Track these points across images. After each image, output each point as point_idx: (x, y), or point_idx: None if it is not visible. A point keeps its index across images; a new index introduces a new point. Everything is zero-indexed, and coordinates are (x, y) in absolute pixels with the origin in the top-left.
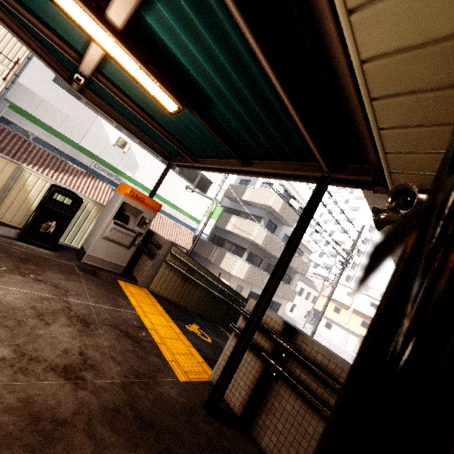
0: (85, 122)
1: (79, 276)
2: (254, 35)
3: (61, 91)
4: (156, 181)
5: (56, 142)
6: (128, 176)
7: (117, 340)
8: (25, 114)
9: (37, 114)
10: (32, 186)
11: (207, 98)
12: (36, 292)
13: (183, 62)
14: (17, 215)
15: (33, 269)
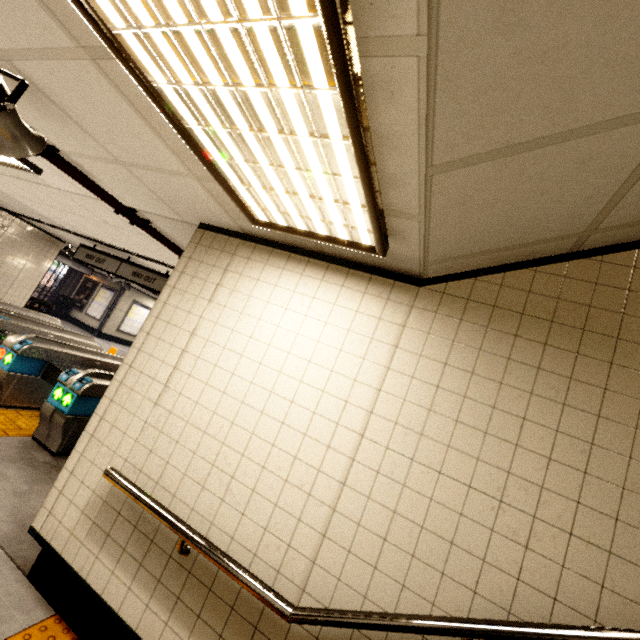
0: None
1: None
2: None
3: None
4: None
5: None
6: None
7: None
8: None
9: None
10: None
11: None
12: None
13: None
14: None
15: None
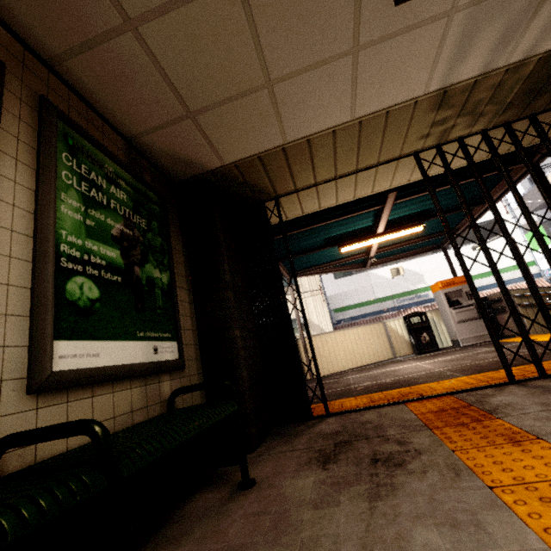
0: (365, 283)
1: (468, 349)
2: (426, 191)
3: (341, 280)
4: (445, 270)
5: (365, 310)
6: (423, 288)
7: (523, 348)
8: (341, 309)
9: (345, 304)
10: (395, 327)
11: (428, 209)
12: (456, 356)
13: (407, 214)
14: (403, 348)
15: (442, 355)
